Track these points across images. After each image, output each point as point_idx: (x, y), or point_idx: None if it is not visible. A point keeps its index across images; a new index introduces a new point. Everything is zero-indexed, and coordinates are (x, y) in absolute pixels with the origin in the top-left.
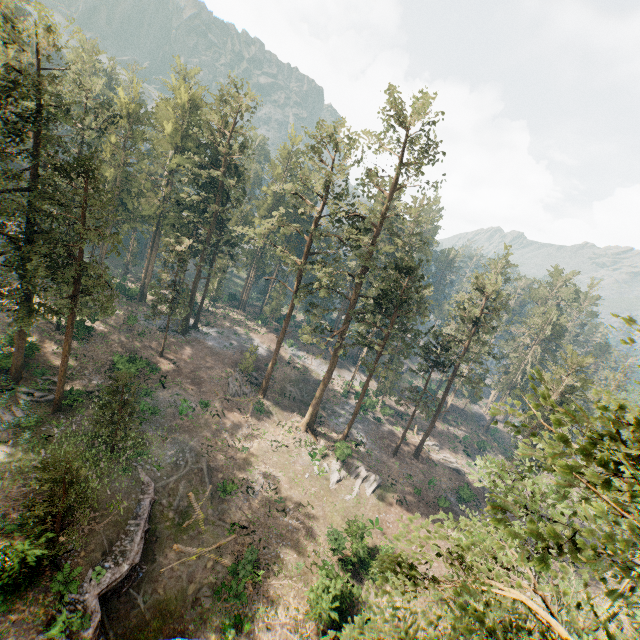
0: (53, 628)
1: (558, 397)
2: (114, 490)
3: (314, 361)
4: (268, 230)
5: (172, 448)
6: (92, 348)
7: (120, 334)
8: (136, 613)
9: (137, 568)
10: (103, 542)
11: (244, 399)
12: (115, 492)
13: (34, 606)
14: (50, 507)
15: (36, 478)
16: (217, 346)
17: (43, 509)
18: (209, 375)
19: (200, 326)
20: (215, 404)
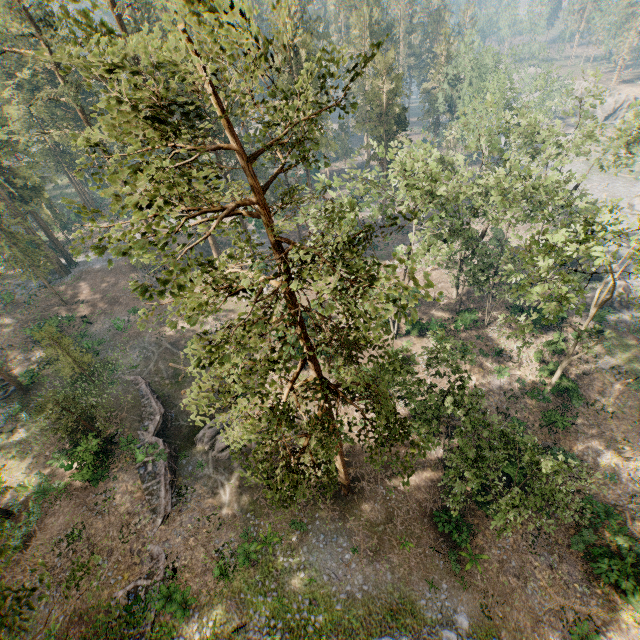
0: (138, 458)
1: (386, 109)
2: (116, 396)
3: (199, 217)
4: (21, 121)
5: (135, 352)
6: (3, 341)
7: (13, 315)
8: (185, 428)
9: (168, 414)
10: (134, 419)
11: (162, 287)
12: (117, 397)
13: (122, 461)
14: (71, 423)
15: (46, 419)
16: (106, 265)
17: (70, 427)
18: (119, 290)
19: (75, 259)
20: (142, 306)
